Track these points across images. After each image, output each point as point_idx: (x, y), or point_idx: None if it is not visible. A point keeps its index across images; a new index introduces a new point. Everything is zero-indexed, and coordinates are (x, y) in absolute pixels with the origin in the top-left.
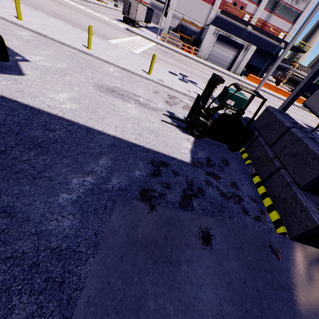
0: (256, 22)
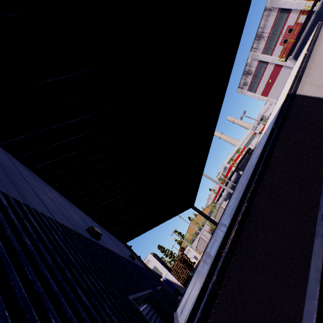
0: (310, 0)
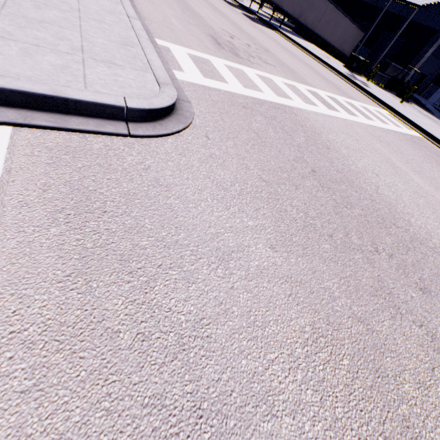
0: None
